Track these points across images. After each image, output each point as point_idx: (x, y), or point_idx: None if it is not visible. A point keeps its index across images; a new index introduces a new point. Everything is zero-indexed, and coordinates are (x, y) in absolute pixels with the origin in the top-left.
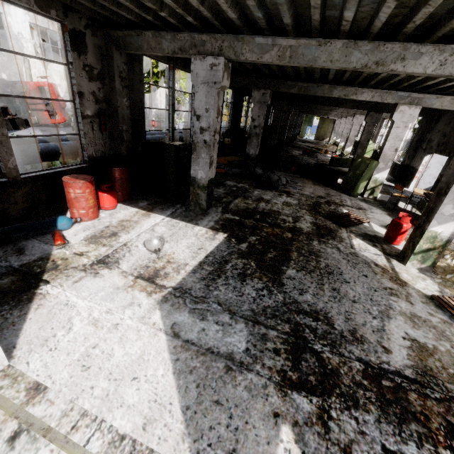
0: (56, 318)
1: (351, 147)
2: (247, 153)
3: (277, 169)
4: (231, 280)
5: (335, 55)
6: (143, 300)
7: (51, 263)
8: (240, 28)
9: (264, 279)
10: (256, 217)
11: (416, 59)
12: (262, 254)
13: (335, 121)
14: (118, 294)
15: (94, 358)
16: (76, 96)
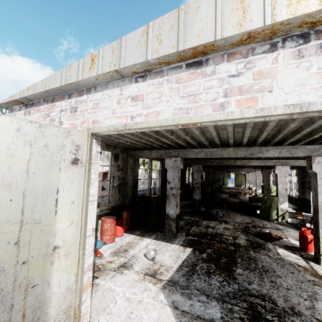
0: (107, 296)
1: (260, 189)
2: (193, 198)
3: (214, 207)
4: (201, 276)
5: (230, 153)
6: (152, 287)
7: (96, 267)
8: (186, 146)
9: (222, 275)
10: (208, 237)
11: (267, 152)
12: (217, 260)
13: (245, 174)
14: (136, 283)
15: (133, 319)
16: (111, 178)
